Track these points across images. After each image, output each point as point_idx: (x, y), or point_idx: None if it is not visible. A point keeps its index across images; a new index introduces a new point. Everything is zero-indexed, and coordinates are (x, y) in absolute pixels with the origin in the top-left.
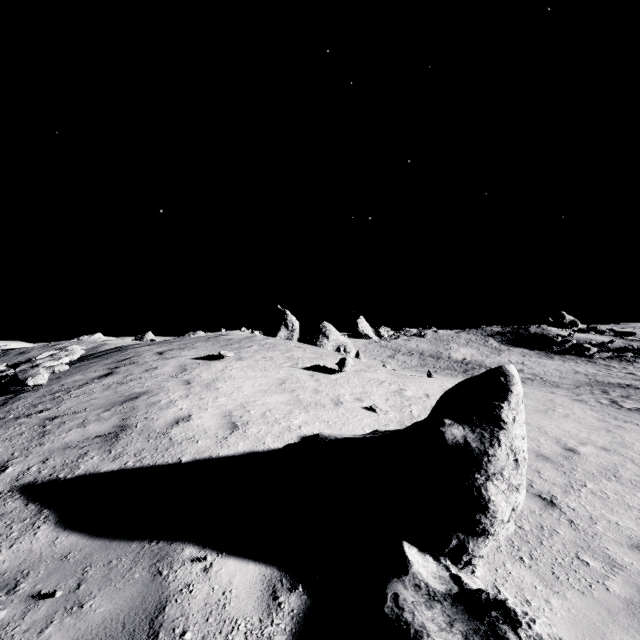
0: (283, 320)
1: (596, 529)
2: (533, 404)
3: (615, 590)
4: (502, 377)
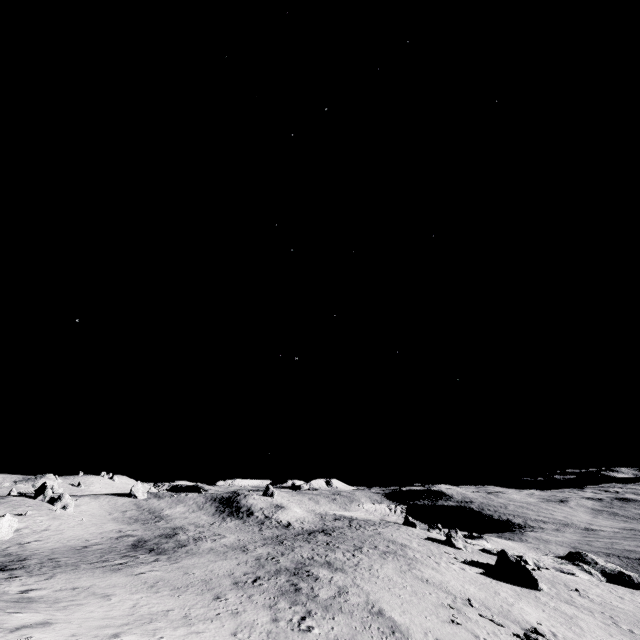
0: (44, 491)
1: (21, 540)
2: (90, 529)
3: (7, 542)
4: (5, 514)
